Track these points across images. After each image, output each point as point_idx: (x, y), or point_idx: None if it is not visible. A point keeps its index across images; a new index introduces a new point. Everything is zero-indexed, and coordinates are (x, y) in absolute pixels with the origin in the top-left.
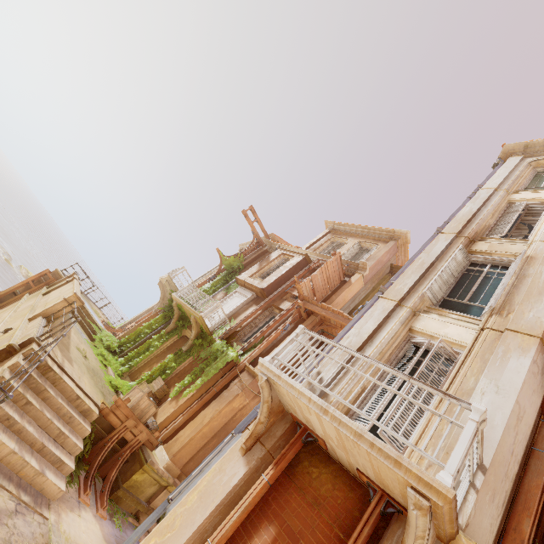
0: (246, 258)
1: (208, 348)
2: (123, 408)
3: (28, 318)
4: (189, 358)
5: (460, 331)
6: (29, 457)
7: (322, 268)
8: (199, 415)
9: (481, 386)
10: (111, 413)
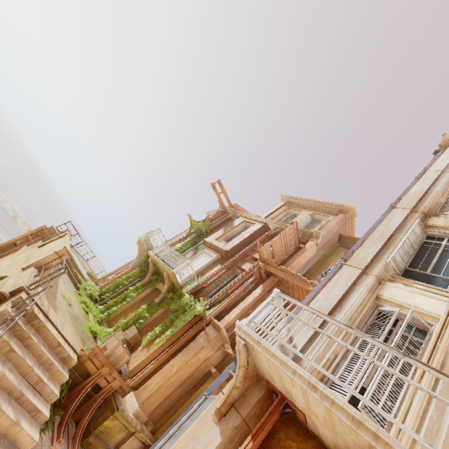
0: (212, 224)
1: (178, 301)
2: (100, 356)
3: (22, 267)
4: (160, 309)
5: (430, 302)
6: (6, 406)
7: (281, 234)
8: (167, 364)
9: None
10: (89, 360)
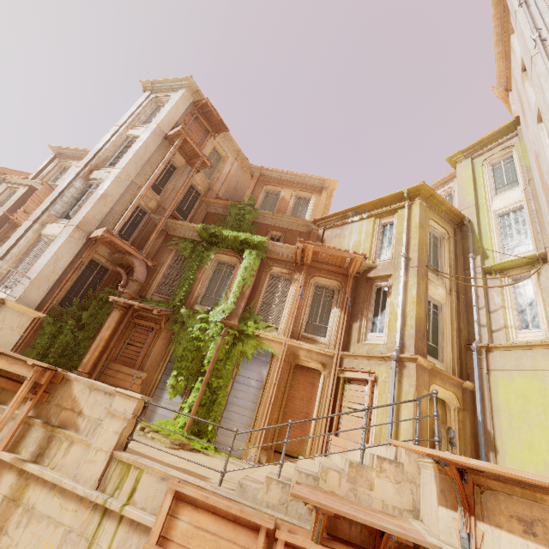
0: None
1: None
2: None
3: None
4: None
5: (59, 230)
6: None
7: (32, 198)
8: None
9: (46, 253)
10: None
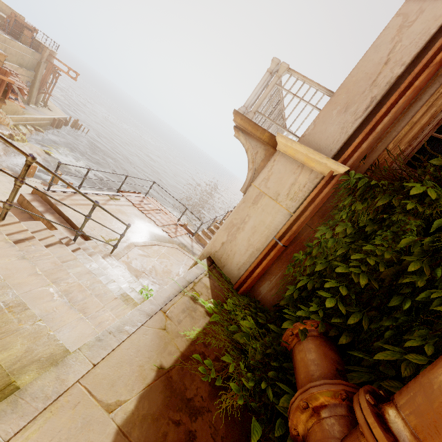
0: None
1: None
2: None
3: None
4: None
5: None
6: None
7: None
8: None
9: None
10: None
